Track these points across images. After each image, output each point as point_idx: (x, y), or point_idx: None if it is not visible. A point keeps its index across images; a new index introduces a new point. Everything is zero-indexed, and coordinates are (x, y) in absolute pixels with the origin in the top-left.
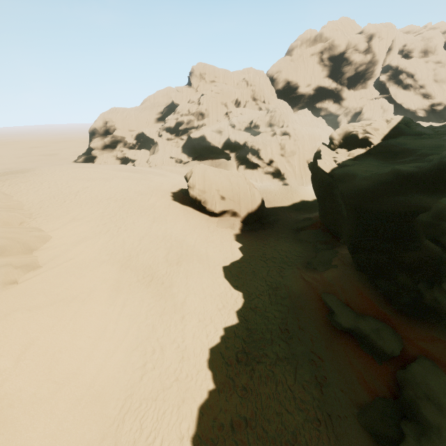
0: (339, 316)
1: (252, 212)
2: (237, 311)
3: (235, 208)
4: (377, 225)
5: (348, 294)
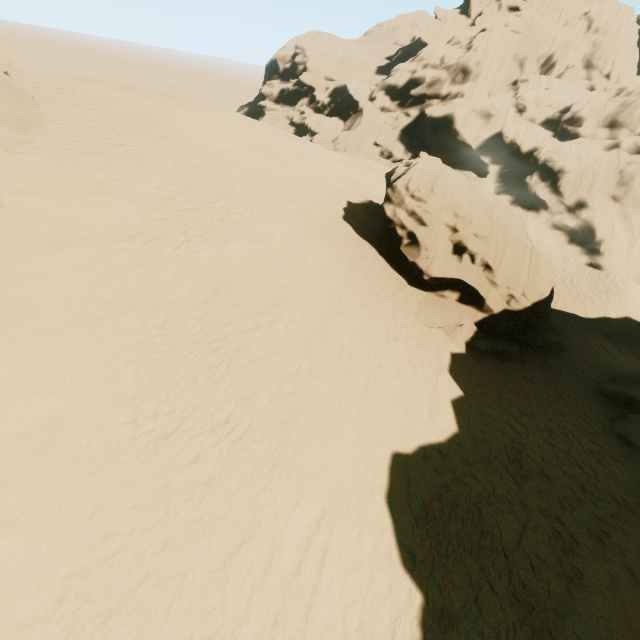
0: None
1: (513, 310)
2: None
3: (476, 287)
4: None
5: None
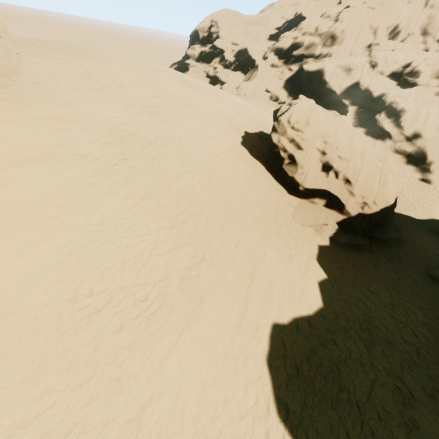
0: None
1: (366, 213)
2: None
3: (339, 196)
4: None
5: None
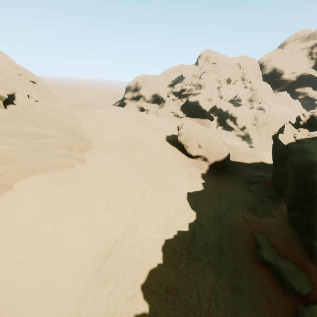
0: (263, 251)
1: (219, 161)
2: (189, 223)
3: (207, 155)
4: (315, 193)
5: (276, 238)
